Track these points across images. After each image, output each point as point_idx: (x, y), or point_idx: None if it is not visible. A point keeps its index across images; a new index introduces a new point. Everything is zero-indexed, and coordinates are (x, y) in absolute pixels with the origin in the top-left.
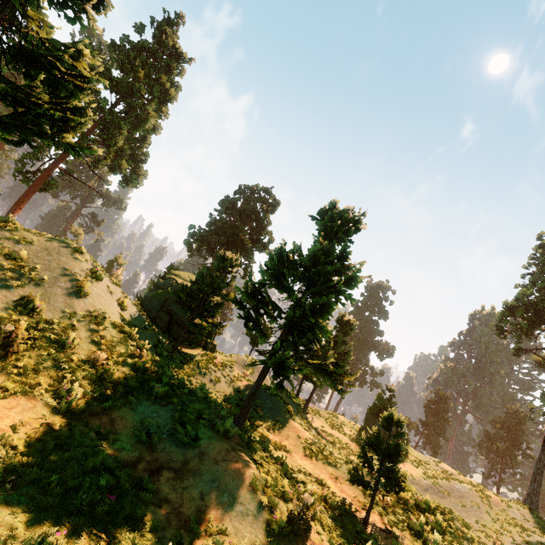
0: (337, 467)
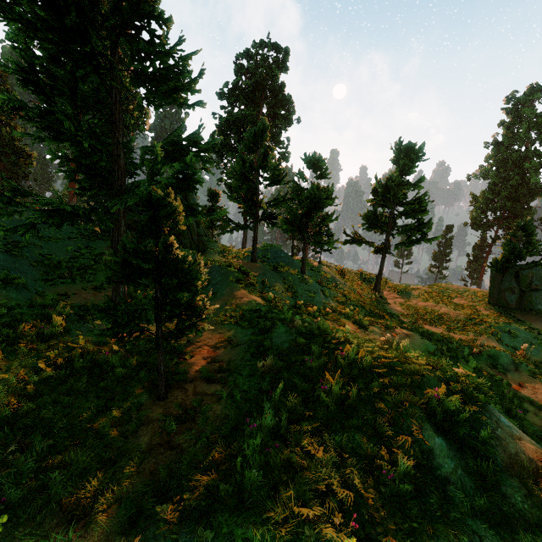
0: (244, 330)
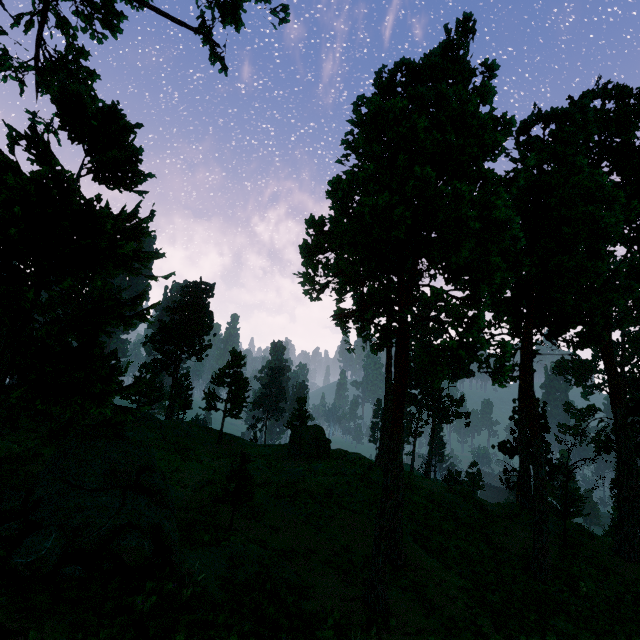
0: None
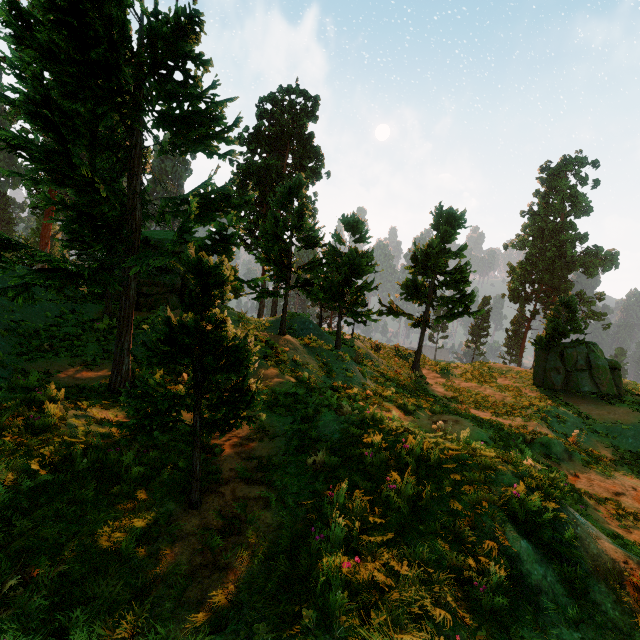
0: (282, 417)
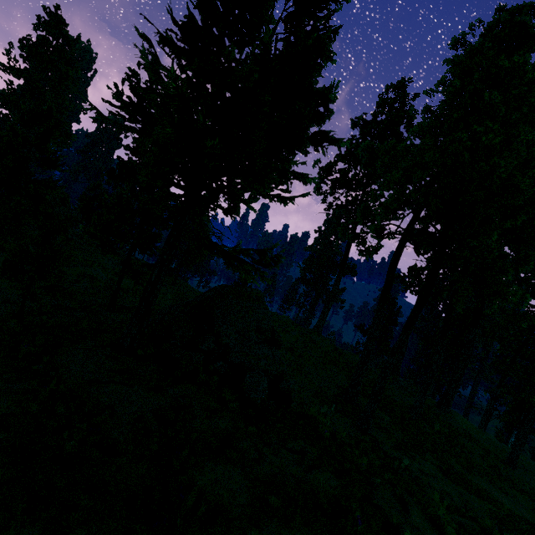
0: None
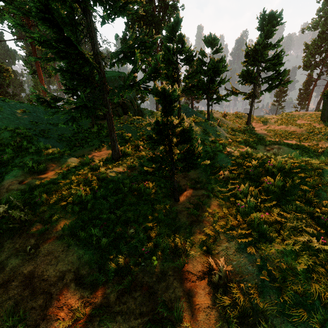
0: None
